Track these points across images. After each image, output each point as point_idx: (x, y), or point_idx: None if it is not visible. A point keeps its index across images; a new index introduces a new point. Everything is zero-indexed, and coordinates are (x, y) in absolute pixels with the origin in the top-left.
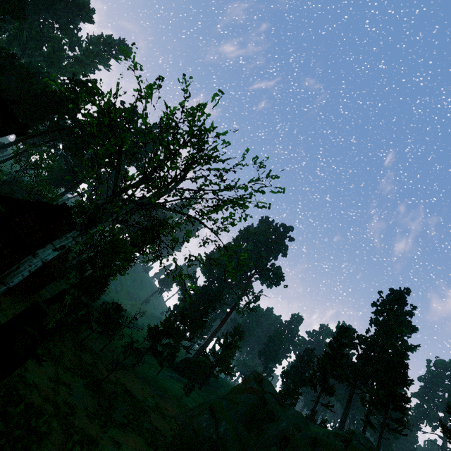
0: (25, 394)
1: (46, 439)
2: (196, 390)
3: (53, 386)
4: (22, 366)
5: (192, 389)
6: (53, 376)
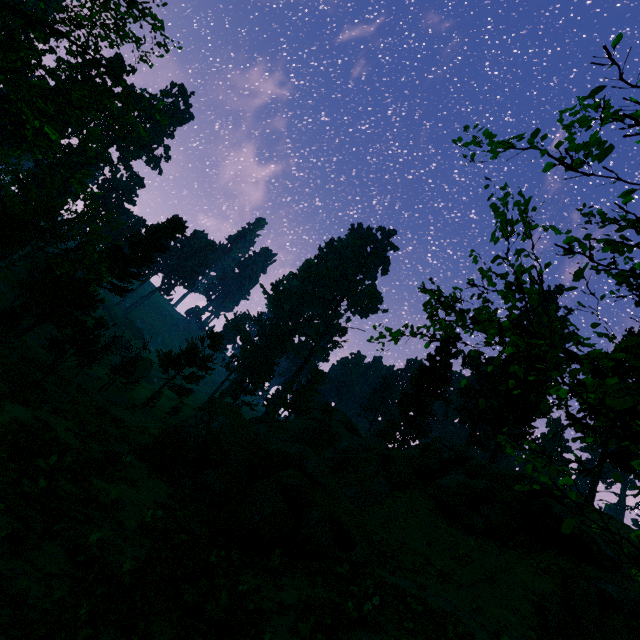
0: None
1: None
2: None
3: None
4: None
5: None
6: None
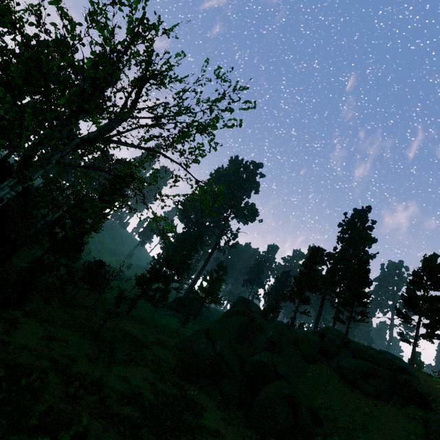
0: (7, 359)
1: (43, 392)
2: (192, 321)
3: (45, 344)
4: (4, 333)
5: (187, 321)
6: (45, 335)
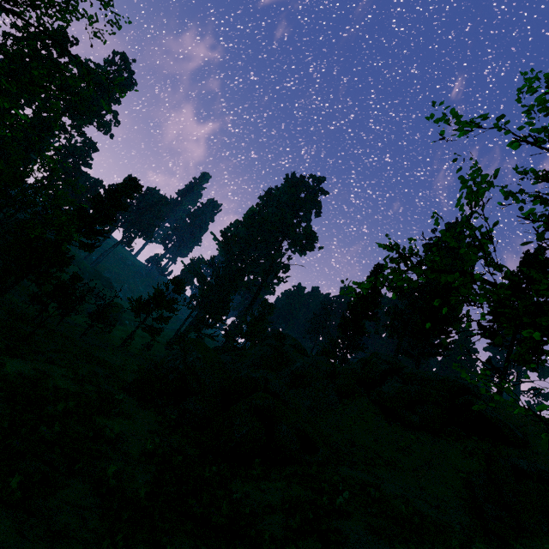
0: None
1: None
2: None
3: None
4: None
5: None
6: None
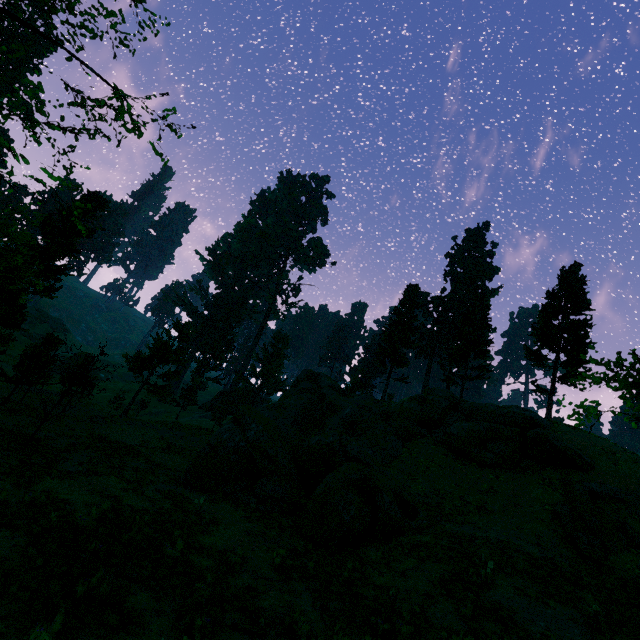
0: None
1: None
2: None
3: None
4: None
5: (224, 416)
6: None
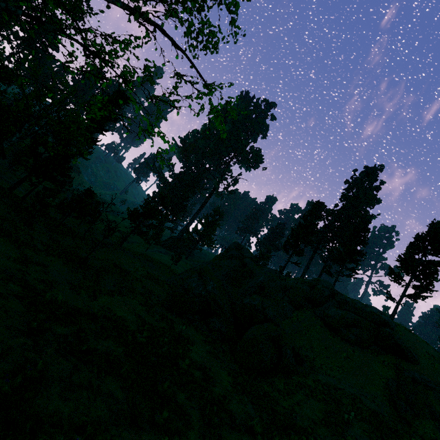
0: None
1: None
2: (184, 260)
3: (18, 267)
4: None
5: (179, 259)
6: (19, 258)
